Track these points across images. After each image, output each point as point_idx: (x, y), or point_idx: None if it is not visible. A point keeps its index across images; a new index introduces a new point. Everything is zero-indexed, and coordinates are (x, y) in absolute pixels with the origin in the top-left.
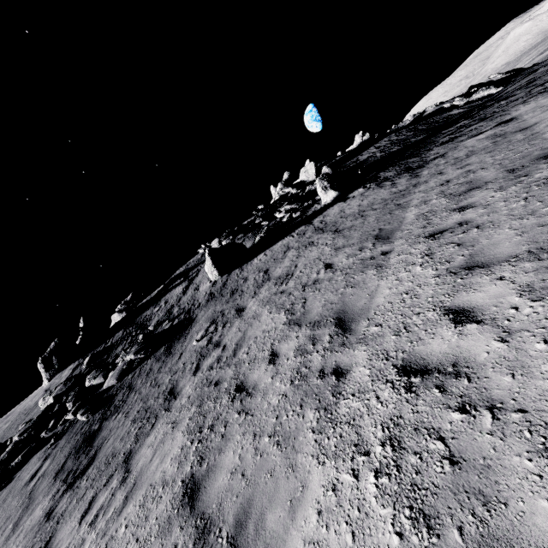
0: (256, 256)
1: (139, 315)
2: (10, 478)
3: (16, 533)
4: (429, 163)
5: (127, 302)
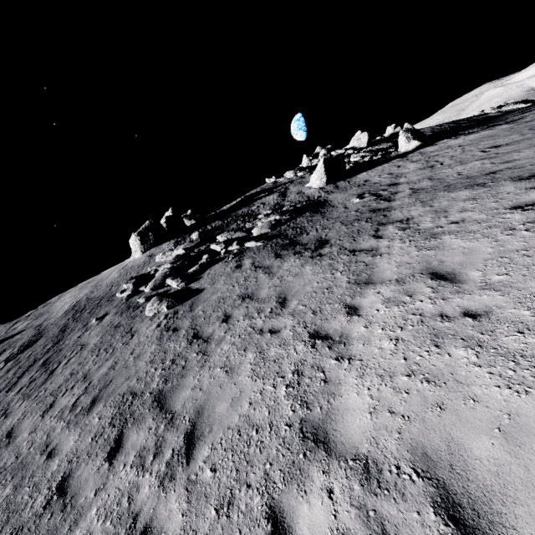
0: (356, 175)
1: (231, 213)
2: (193, 279)
3: (280, 272)
4: (522, 118)
5: (187, 216)
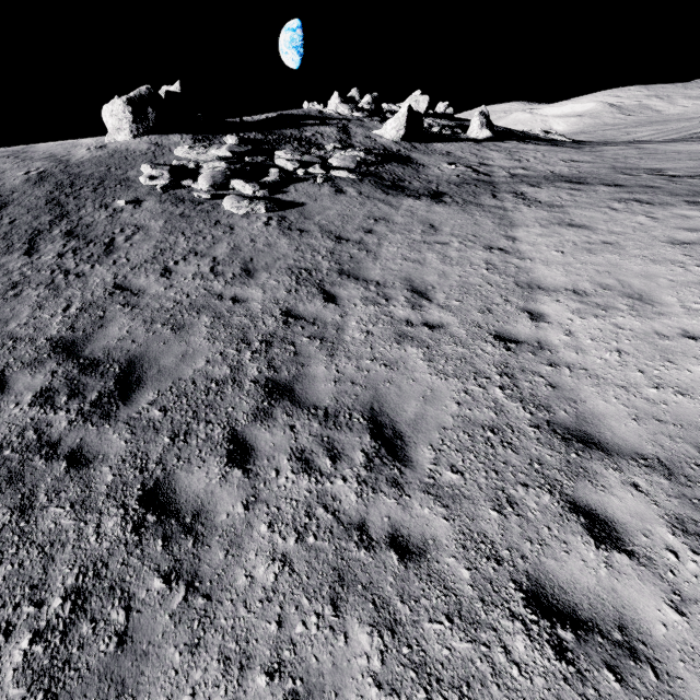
0: (431, 143)
1: (272, 129)
2: (274, 190)
3: (404, 207)
4: (581, 148)
5: None
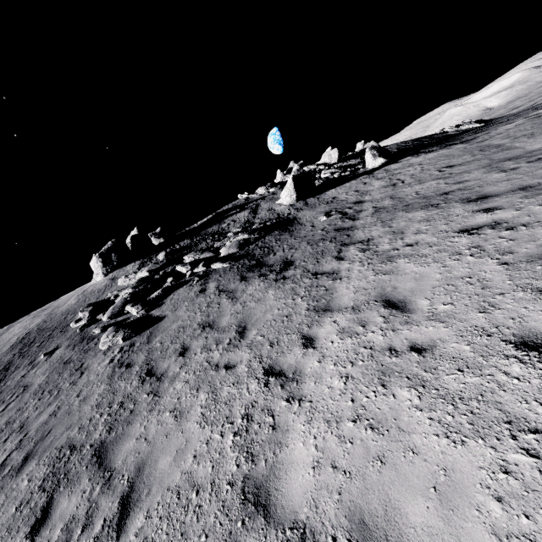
0: (325, 191)
1: (201, 231)
2: (155, 305)
3: (244, 297)
4: (475, 138)
5: (156, 234)
